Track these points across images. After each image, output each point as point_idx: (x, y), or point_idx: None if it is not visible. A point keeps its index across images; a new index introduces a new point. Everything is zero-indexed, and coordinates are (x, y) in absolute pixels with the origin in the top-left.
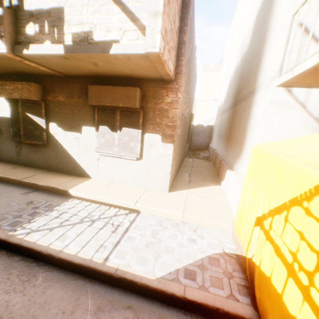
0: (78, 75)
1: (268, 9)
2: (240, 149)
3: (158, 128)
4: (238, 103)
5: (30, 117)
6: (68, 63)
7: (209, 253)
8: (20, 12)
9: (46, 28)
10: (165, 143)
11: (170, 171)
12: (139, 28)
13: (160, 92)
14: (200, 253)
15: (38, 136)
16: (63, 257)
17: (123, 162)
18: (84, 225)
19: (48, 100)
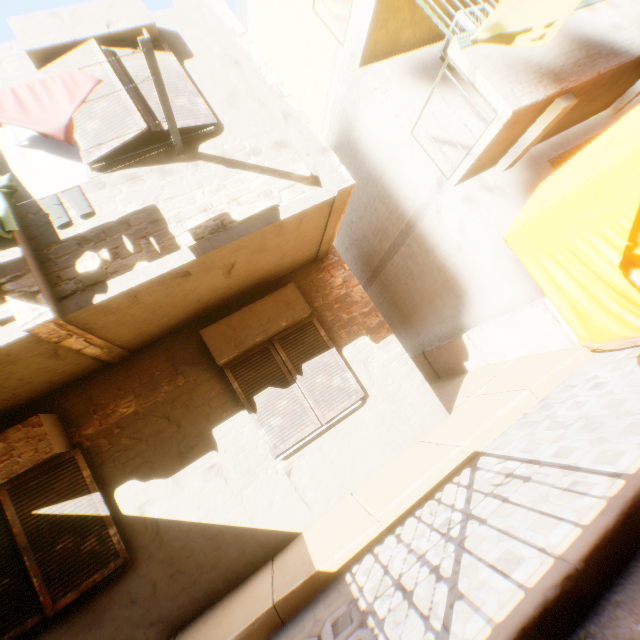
0: (158, 333)
1: (353, 157)
2: (456, 292)
3: (355, 327)
4: (381, 267)
5: (51, 515)
6: (174, 293)
7: (635, 368)
8: (48, 247)
9: (128, 245)
10: (381, 342)
11: (423, 378)
12: (297, 180)
13: (319, 278)
14: (632, 375)
15: (94, 554)
16: (585, 550)
17: (342, 430)
18: (474, 530)
19: (86, 440)
